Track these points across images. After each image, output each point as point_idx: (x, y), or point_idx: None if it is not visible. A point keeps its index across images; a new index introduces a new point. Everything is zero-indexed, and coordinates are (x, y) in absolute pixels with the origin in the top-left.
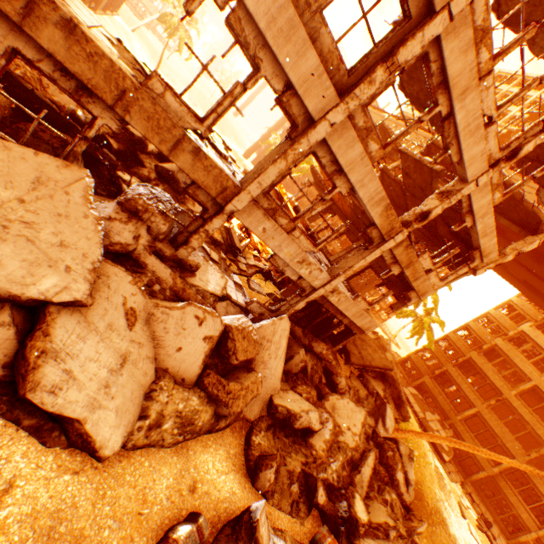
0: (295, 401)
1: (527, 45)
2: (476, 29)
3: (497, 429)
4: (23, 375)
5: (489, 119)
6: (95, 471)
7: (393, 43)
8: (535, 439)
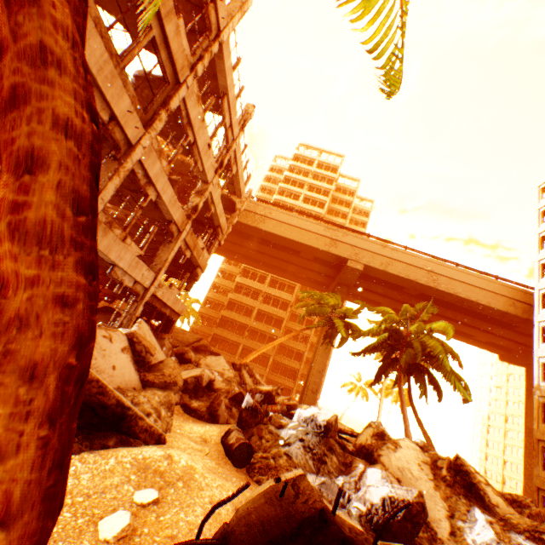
0: (191, 372)
1: (202, 103)
2: (196, 95)
3: (257, 347)
4: (99, 393)
5: (208, 145)
6: (171, 447)
7: (165, 97)
8: (273, 337)
